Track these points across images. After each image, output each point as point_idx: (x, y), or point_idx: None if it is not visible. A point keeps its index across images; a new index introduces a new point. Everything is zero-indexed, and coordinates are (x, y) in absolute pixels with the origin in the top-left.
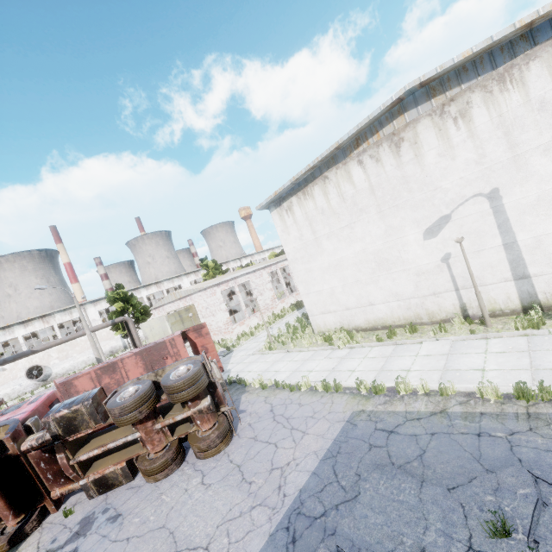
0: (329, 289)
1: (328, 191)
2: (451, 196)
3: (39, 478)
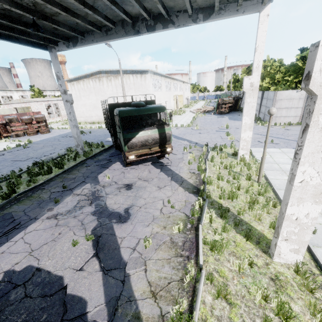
0: (82, 110)
1: (84, 84)
2: (108, 96)
3: (0, 131)
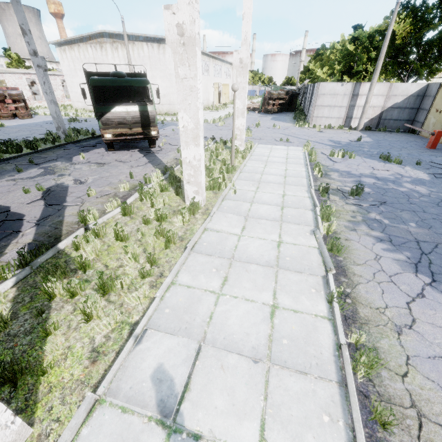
0: (80, 92)
1: (80, 51)
2: None
3: None
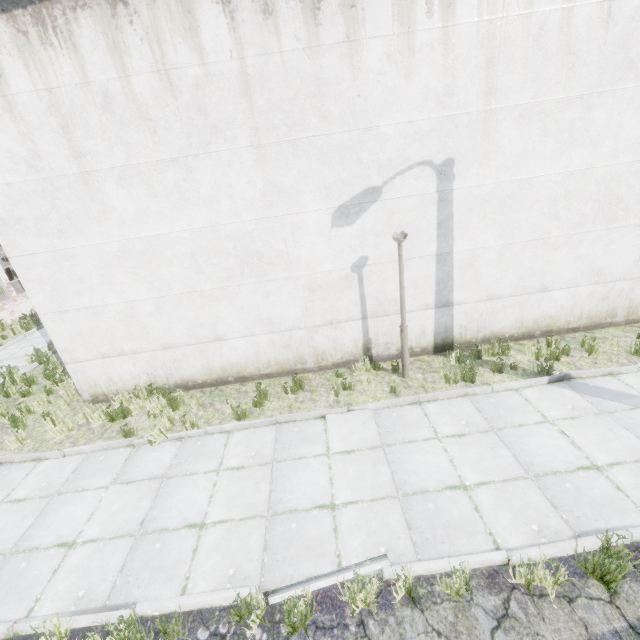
0: (121, 304)
1: (124, 42)
2: (390, 152)
3: None
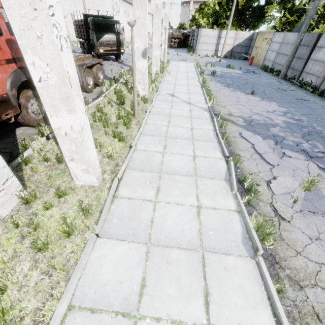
0: None
1: None
2: (66, 11)
3: None
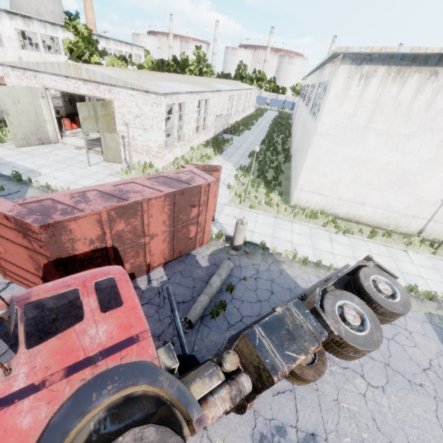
0: (337, 177)
1: (424, 89)
2: None
3: None
